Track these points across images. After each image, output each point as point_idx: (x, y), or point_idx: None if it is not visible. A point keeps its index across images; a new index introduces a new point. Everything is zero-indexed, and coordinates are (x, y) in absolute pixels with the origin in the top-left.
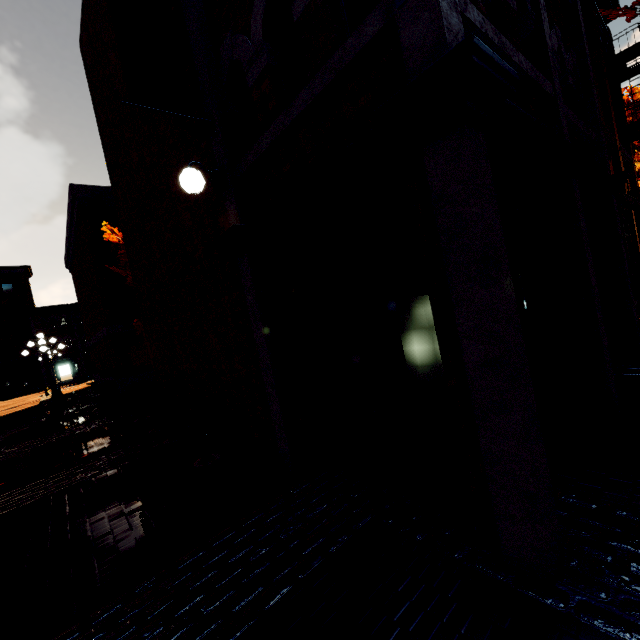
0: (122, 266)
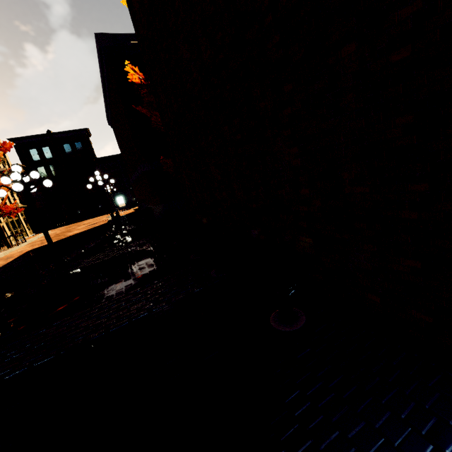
0: (146, 106)
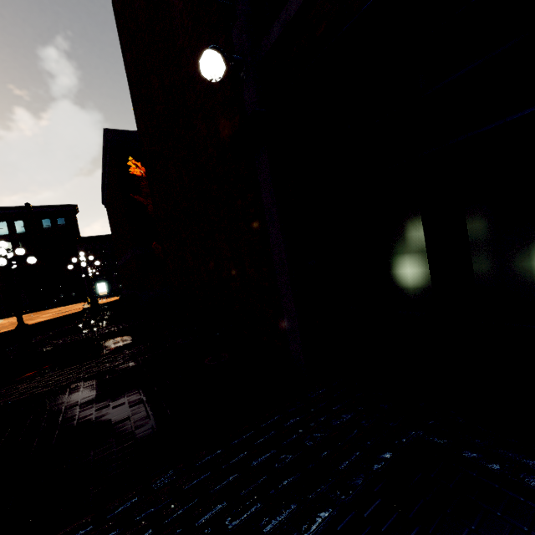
0: (144, 196)
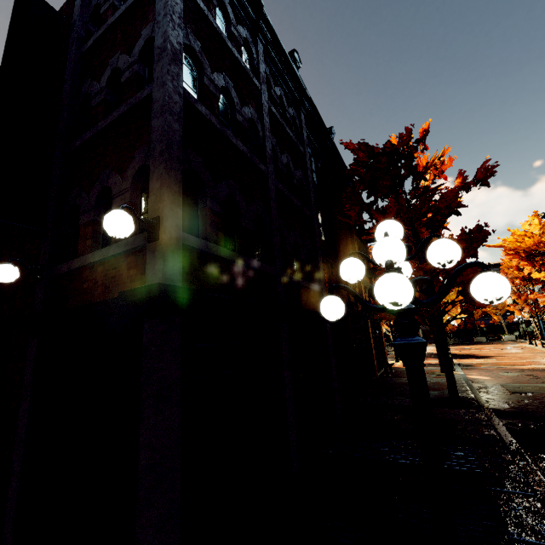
0: None
